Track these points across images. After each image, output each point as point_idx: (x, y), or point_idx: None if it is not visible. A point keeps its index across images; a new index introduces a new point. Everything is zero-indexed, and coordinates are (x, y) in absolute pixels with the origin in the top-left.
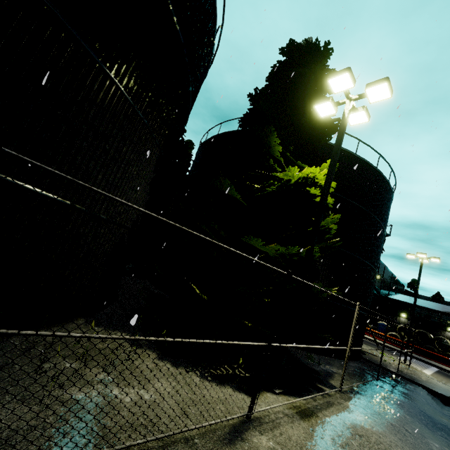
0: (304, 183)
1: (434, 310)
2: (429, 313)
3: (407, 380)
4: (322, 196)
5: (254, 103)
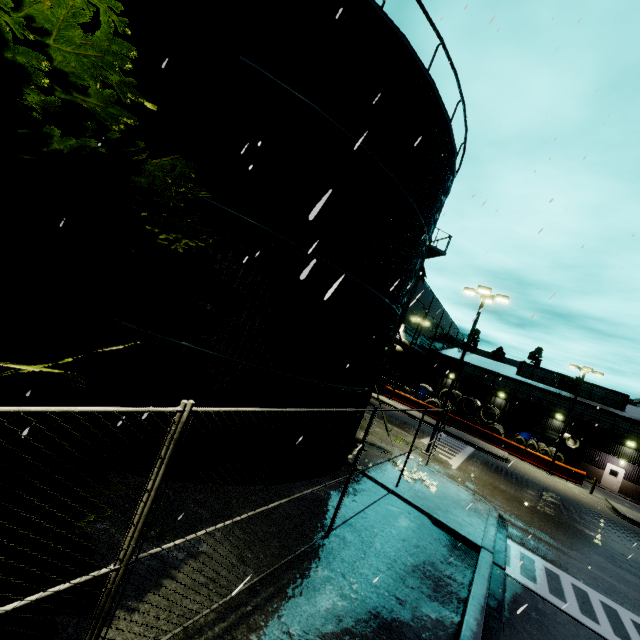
0: None
1: (490, 370)
2: (482, 375)
3: (406, 504)
4: None
5: None
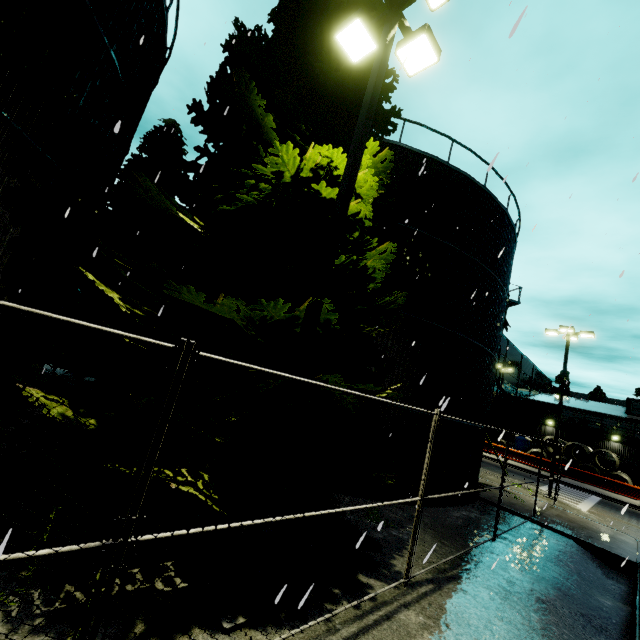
0: (314, 180)
1: (593, 412)
2: (585, 417)
3: (548, 530)
4: (339, 196)
5: (228, 45)
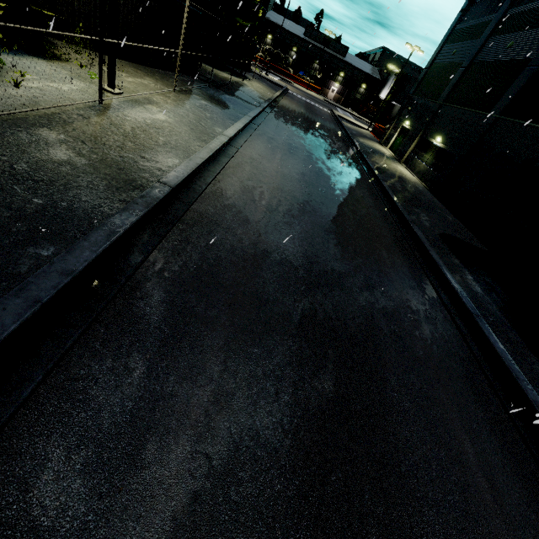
0: None
1: (290, 32)
2: (286, 35)
3: (268, 80)
4: None
5: None
